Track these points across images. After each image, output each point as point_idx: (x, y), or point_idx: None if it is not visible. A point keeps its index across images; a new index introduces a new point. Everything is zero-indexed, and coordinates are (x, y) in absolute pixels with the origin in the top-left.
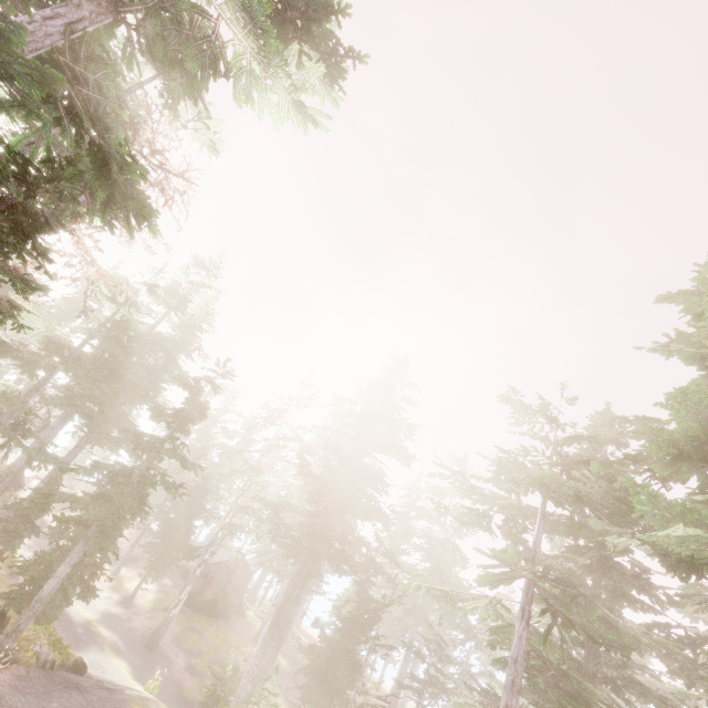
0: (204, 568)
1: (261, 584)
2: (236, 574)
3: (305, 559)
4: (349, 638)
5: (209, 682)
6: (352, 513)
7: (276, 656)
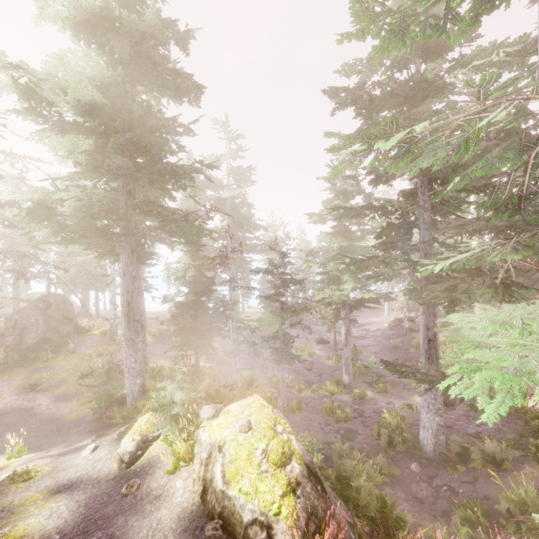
0: (5, 323)
1: (88, 303)
2: (52, 309)
3: (128, 246)
4: (201, 294)
5: (88, 393)
6: (157, 180)
7: (145, 342)
